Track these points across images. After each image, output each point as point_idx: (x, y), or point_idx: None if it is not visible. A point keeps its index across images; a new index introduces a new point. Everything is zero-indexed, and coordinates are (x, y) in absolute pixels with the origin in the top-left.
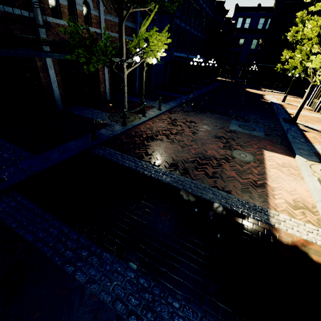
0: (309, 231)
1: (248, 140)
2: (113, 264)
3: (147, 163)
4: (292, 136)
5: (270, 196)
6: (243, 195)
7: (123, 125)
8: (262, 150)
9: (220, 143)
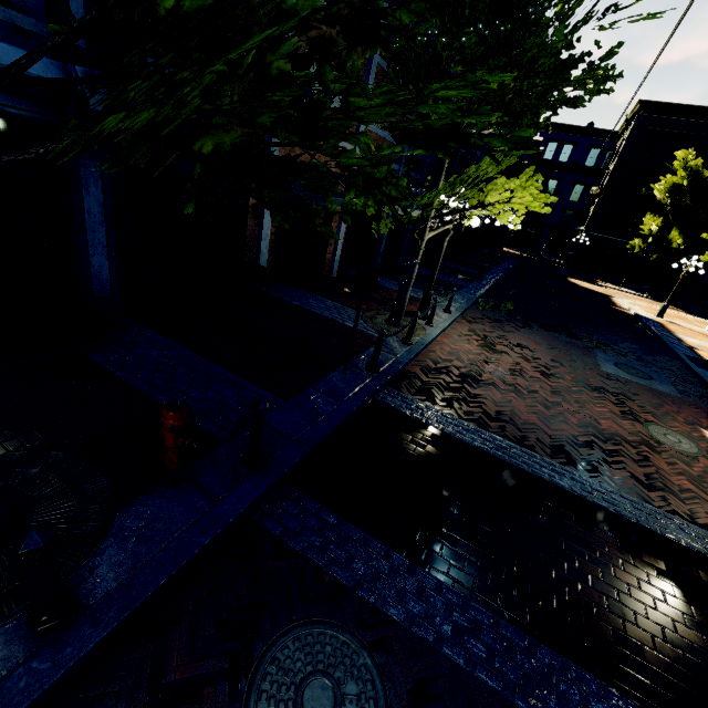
0: None
1: (655, 401)
2: (613, 702)
3: (505, 440)
4: None
5: None
6: None
7: (406, 342)
8: (698, 429)
9: (610, 404)
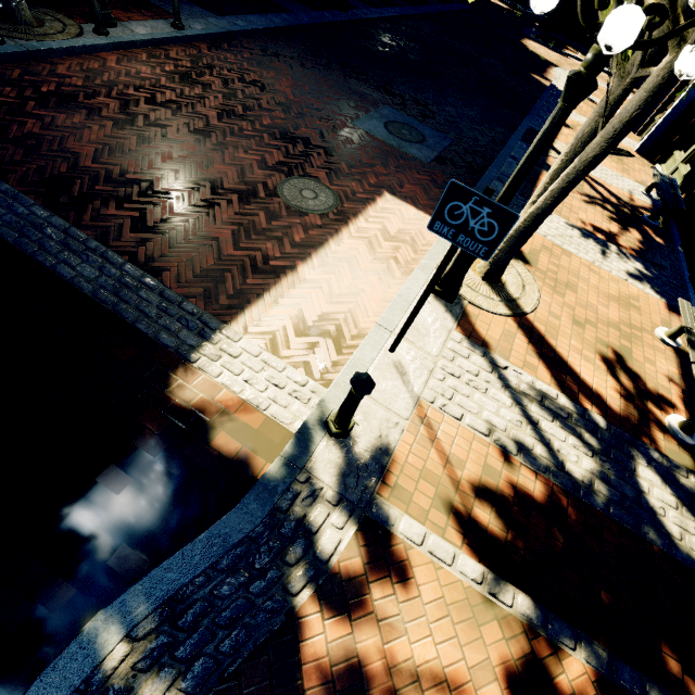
0: (277, 386)
1: (370, 161)
2: None
3: None
4: (497, 175)
5: (266, 299)
6: (192, 285)
7: None
8: (379, 193)
9: (277, 154)
